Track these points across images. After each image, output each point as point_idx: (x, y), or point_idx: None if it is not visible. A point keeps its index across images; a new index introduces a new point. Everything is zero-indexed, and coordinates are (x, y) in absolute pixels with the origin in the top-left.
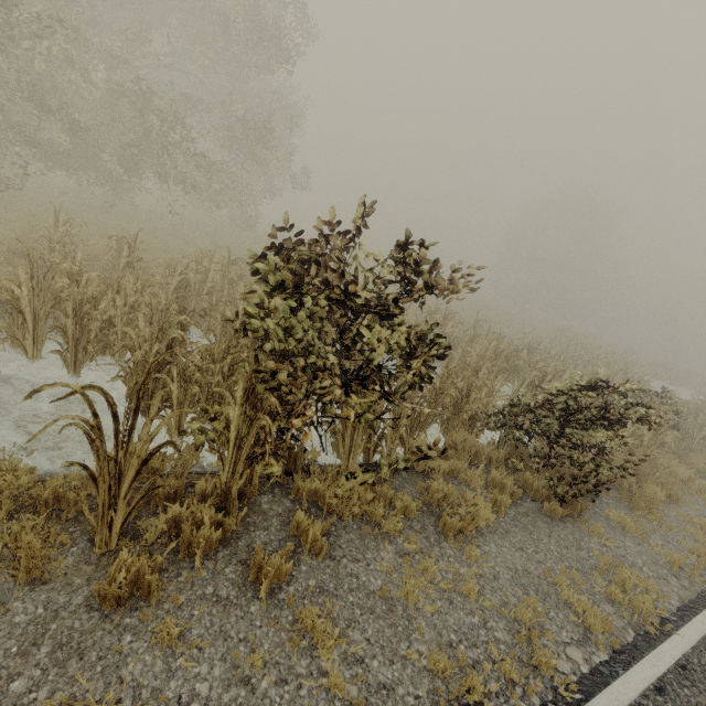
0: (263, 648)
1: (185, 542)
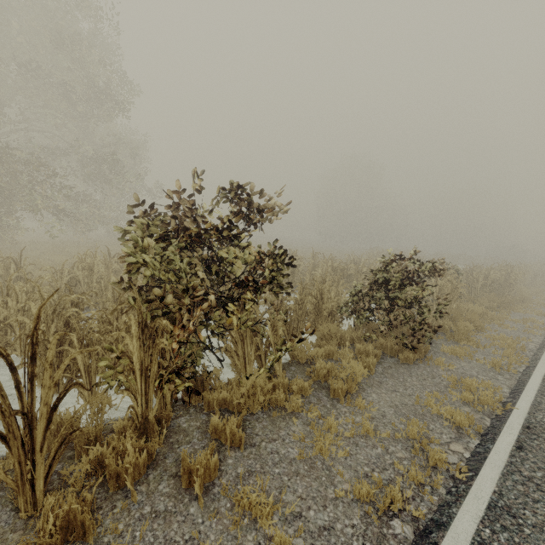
0: (209, 539)
1: (114, 475)
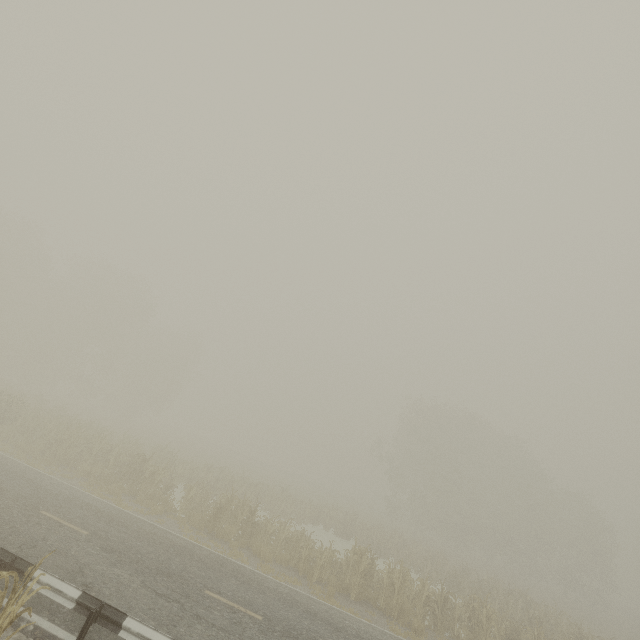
0: None
1: None
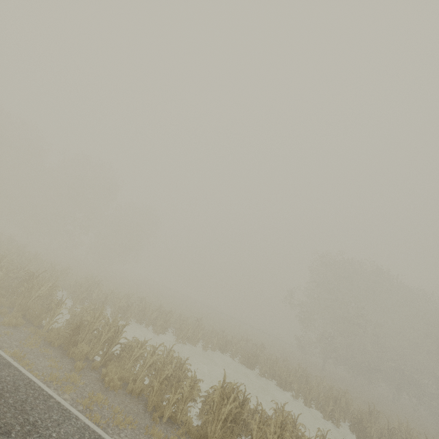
0: None
1: None
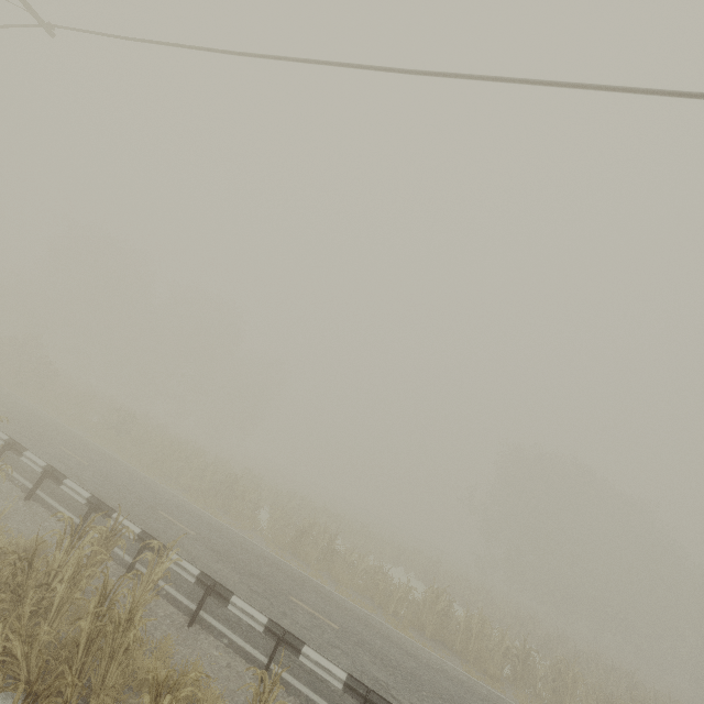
0: None
1: None
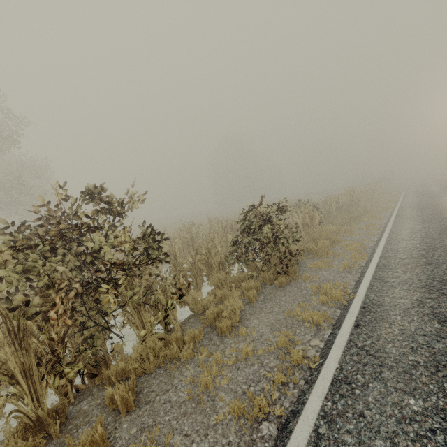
0: None
1: None
